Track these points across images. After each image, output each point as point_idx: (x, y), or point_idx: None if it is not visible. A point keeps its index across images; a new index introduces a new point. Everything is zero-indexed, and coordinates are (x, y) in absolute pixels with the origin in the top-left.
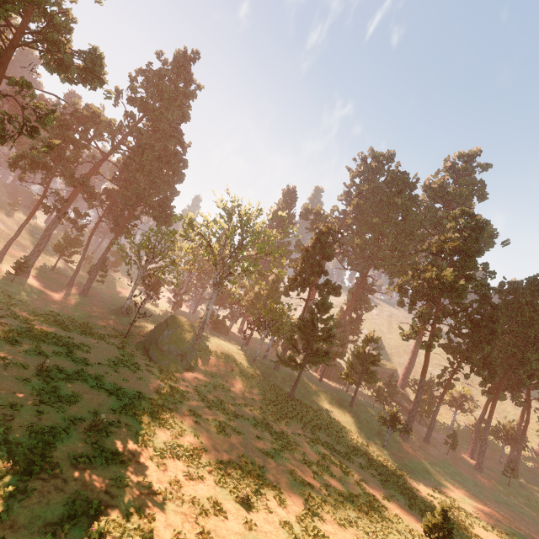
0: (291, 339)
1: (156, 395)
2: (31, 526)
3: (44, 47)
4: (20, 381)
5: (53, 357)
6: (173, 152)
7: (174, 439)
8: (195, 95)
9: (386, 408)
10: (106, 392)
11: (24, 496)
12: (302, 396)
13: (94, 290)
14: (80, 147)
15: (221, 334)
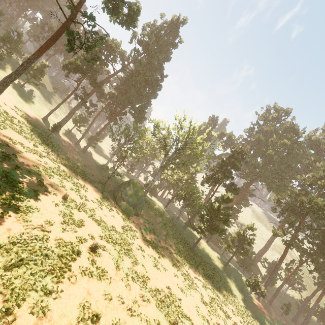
0: (201, 214)
1: (121, 230)
2: (60, 323)
3: None
4: (53, 204)
5: (69, 190)
6: (155, 79)
7: (132, 266)
8: (177, 46)
9: (253, 276)
10: (96, 222)
11: (56, 295)
12: (197, 250)
13: (88, 150)
14: (103, 64)
15: (153, 196)
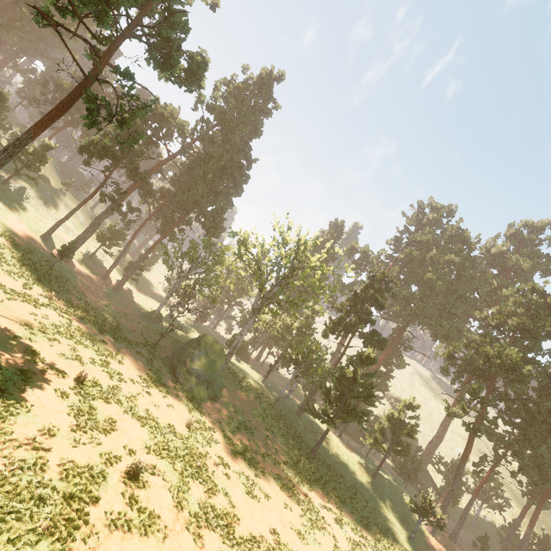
0: (326, 389)
1: (186, 431)
2: None
3: (153, 42)
4: (58, 394)
5: (89, 365)
6: (238, 165)
7: (207, 498)
8: (271, 114)
9: (421, 492)
10: (139, 421)
11: None
12: (324, 453)
13: (125, 286)
14: (150, 143)
15: (242, 360)
